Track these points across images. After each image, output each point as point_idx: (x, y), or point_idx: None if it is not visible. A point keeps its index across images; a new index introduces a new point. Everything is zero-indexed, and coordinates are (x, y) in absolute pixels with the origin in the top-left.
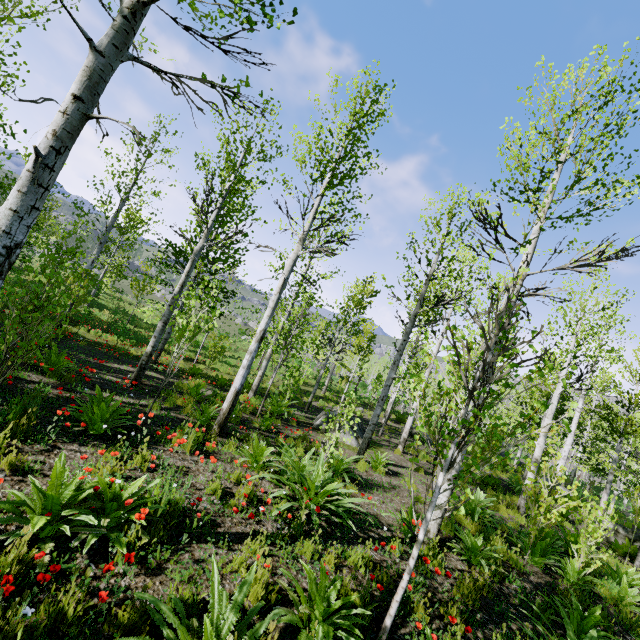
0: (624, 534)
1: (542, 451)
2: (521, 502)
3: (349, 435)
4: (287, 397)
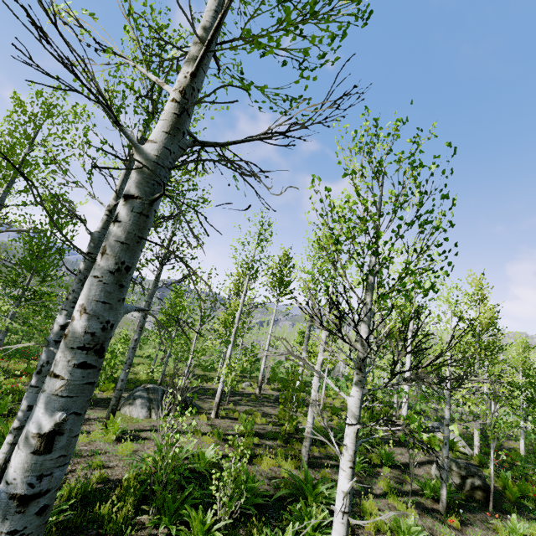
0: (457, 471)
1: (317, 389)
2: (303, 450)
3: (139, 407)
4: (102, 380)
